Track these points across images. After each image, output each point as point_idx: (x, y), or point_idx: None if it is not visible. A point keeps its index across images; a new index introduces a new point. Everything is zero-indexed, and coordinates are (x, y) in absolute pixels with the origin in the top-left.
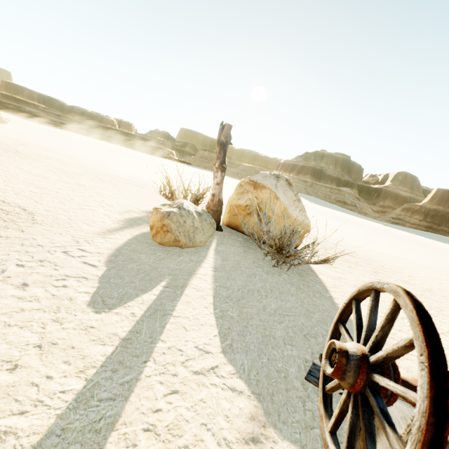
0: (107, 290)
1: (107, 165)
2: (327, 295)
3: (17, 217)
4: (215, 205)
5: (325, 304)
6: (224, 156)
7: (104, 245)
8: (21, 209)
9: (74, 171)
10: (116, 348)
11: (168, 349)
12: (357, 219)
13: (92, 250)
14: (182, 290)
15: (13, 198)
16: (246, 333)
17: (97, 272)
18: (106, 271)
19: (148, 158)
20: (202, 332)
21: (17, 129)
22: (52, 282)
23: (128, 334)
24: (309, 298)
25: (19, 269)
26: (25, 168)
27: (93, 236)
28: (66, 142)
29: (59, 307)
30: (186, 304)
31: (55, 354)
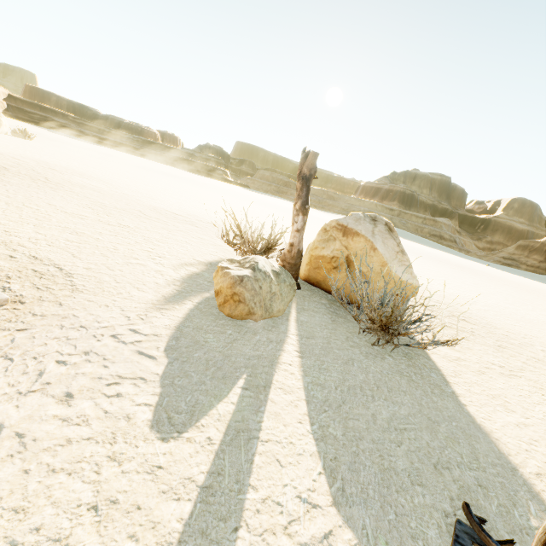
0: (172, 398)
1: (152, 193)
2: (449, 391)
3: (53, 282)
4: (293, 258)
5: (450, 407)
6: (307, 195)
7: (161, 321)
8: (56, 268)
9: (114, 205)
10: (195, 505)
11: (263, 503)
12: (458, 260)
13: (148, 331)
14: (265, 393)
15: (46, 251)
16: (359, 466)
17: (156, 368)
18: (167, 366)
19: (197, 181)
20: (302, 467)
21: (44, 147)
22: (102, 389)
23: (207, 477)
24: (426, 397)
25: (61, 368)
26: (57, 203)
27: (146, 308)
28: (102, 163)
29: (114, 433)
30: (275, 417)
31: (117, 522)
